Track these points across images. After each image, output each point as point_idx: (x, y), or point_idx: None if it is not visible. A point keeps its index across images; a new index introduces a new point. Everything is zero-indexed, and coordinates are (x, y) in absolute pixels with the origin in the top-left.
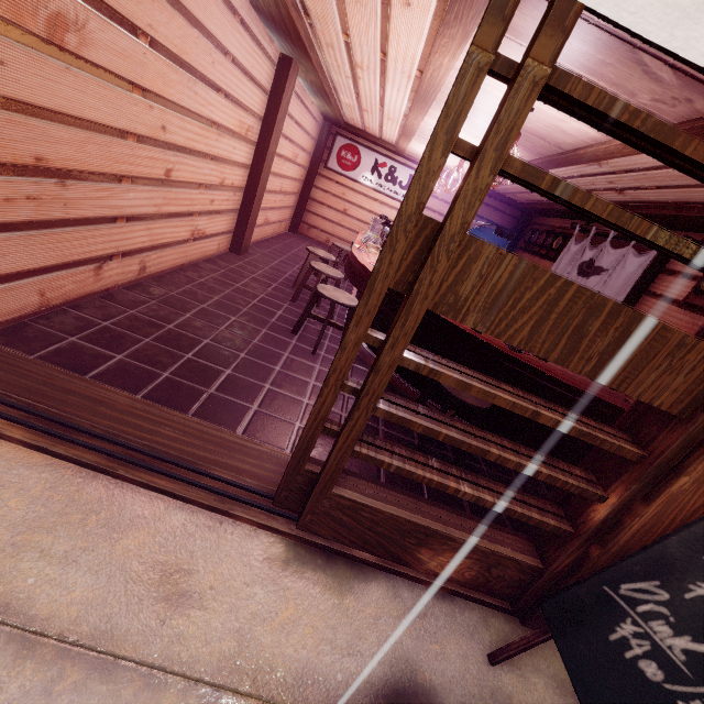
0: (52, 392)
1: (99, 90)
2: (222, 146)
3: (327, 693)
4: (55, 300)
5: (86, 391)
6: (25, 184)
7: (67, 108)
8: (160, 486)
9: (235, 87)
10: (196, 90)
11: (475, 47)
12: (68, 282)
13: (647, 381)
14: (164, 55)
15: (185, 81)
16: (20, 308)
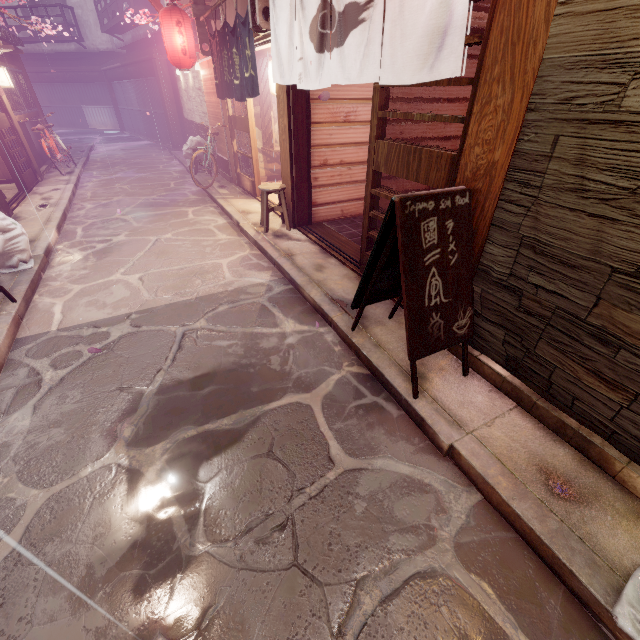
0: (328, 234)
1: (363, 130)
2: (447, 130)
3: (333, 293)
4: (347, 215)
5: (336, 235)
6: (337, 170)
7: (351, 141)
8: (333, 254)
9: (454, 92)
10: (418, 108)
11: (374, 85)
12: (352, 207)
13: (433, 177)
14: (395, 102)
15: (409, 108)
16: (335, 215)
